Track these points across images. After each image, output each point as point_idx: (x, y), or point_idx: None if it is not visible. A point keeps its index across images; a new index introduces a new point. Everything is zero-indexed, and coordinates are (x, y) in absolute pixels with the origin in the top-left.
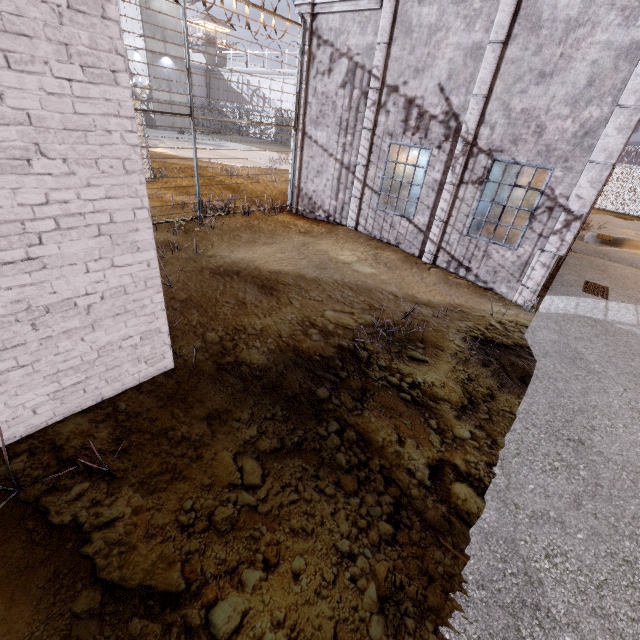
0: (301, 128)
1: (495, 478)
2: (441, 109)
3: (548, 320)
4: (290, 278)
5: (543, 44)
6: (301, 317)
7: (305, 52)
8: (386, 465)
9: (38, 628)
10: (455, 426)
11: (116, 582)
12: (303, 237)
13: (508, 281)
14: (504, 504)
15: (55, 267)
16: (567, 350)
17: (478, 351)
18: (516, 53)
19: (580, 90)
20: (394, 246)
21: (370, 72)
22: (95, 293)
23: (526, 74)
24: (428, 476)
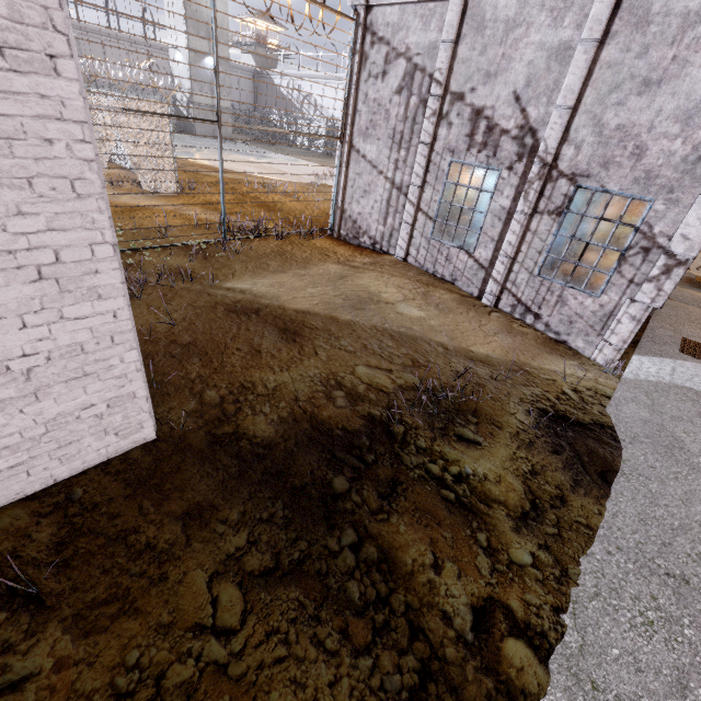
0: (348, 140)
1: (564, 633)
2: (515, 122)
3: (636, 390)
4: (319, 320)
5: (651, 44)
6: (326, 373)
7: (356, 51)
8: (414, 604)
9: None
10: (512, 544)
11: None
12: (342, 268)
13: (586, 334)
14: (576, 680)
15: None
16: (662, 434)
17: (546, 431)
18: (614, 55)
19: (696, 103)
20: (449, 283)
21: (431, 76)
22: (37, 353)
23: (626, 81)
24: (471, 625)
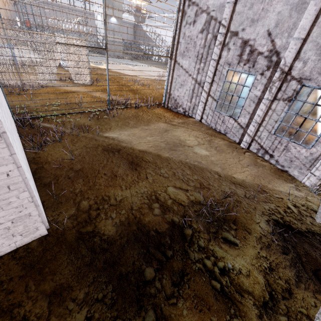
0: (174, 58)
1: None
2: (267, 48)
3: None
4: (151, 157)
5: None
6: (150, 191)
7: (180, 10)
8: None
9: None
10: None
11: None
12: (166, 125)
13: (300, 168)
14: None
15: None
16: None
17: (278, 236)
18: None
19: None
20: (223, 134)
21: (220, 22)
22: None
23: None
24: None
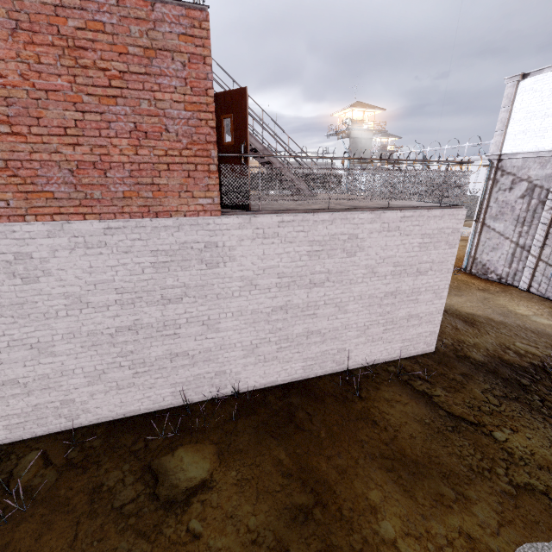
0: (481, 221)
1: None
2: None
3: None
4: (482, 319)
5: None
6: (498, 342)
7: (490, 179)
8: None
9: (429, 412)
10: None
11: (449, 411)
12: (483, 293)
13: None
14: None
15: (419, 302)
16: None
17: None
18: None
19: None
20: None
21: (548, 190)
22: (424, 313)
23: None
24: None
